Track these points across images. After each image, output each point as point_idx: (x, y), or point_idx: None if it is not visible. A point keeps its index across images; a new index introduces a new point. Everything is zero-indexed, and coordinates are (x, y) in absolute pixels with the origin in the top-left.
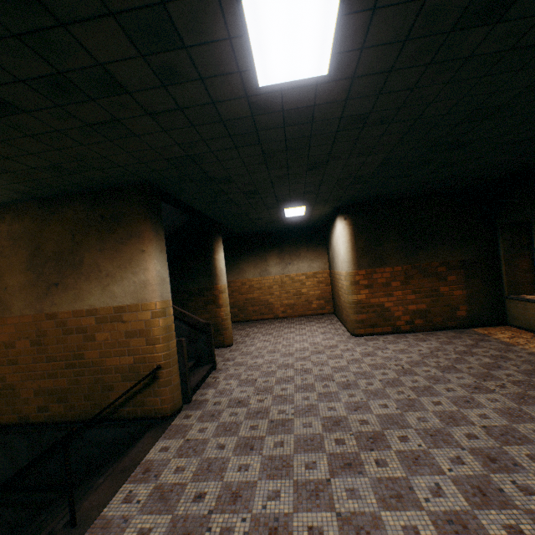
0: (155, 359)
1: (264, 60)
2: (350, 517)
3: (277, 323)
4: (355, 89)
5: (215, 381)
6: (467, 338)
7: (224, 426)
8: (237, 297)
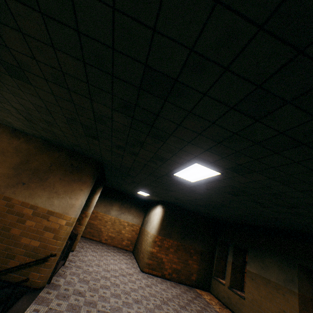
0: (52, 249)
1: (180, 173)
2: None
3: (100, 245)
4: (196, 186)
5: (64, 273)
6: (193, 293)
7: (72, 306)
8: None
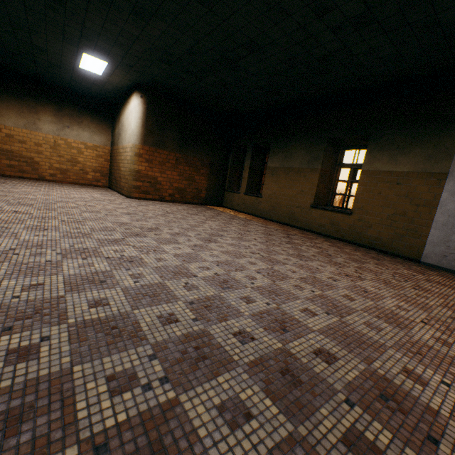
0: None
1: None
2: (142, 247)
3: (44, 182)
4: None
5: None
6: (203, 208)
7: (3, 220)
8: None
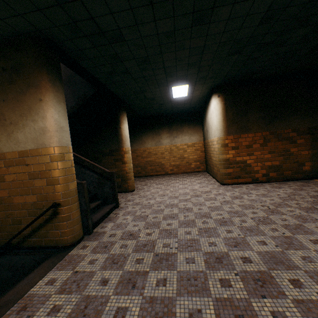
0: (55, 198)
1: None
2: None
3: (167, 177)
4: None
5: (115, 216)
6: (314, 186)
7: (112, 258)
8: (140, 160)
